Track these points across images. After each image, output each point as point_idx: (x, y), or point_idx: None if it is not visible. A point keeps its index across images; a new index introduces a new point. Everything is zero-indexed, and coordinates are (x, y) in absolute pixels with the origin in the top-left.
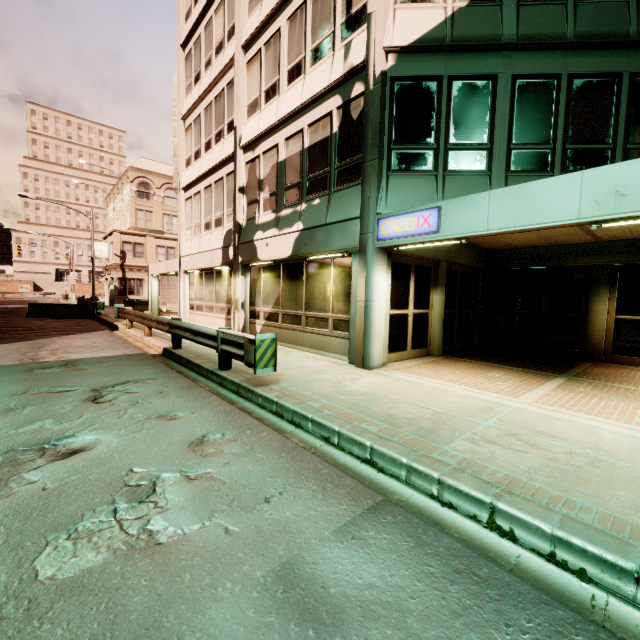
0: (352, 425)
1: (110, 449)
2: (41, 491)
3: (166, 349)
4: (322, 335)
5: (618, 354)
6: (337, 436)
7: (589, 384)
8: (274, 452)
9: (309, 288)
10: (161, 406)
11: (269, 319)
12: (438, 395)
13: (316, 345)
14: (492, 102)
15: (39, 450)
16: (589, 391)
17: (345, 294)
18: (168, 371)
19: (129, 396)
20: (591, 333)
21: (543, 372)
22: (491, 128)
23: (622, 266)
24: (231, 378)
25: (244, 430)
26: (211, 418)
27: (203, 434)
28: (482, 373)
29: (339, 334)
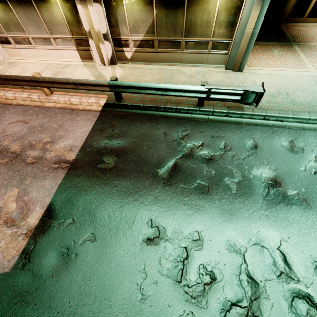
0: (309, 114)
1: (279, 170)
2: (306, 192)
3: (112, 103)
4: (201, 54)
5: (291, 17)
6: (307, 120)
7: (306, 47)
8: (308, 137)
9: (191, 16)
10: (234, 143)
11: (142, 46)
12: (292, 80)
13: (194, 61)
14: None
15: (266, 187)
16: (313, 53)
17: (228, 22)
18: (167, 121)
19: (208, 147)
20: (286, 6)
21: (284, 43)
22: None
23: None
24: (220, 111)
25: (283, 135)
26: (263, 137)
27: (280, 145)
28: (274, 54)
29: (217, 52)
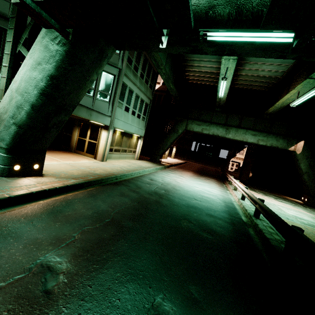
0: None
1: None
2: None
3: None
4: None
5: (77, 150)
6: None
7: None
8: None
9: None
10: None
11: None
12: None
13: None
14: (4, 39)
15: None
16: None
17: None
18: None
19: None
20: (71, 142)
21: None
22: (2, 49)
23: (82, 121)
24: None
25: None
26: None
27: None
28: None
29: None
